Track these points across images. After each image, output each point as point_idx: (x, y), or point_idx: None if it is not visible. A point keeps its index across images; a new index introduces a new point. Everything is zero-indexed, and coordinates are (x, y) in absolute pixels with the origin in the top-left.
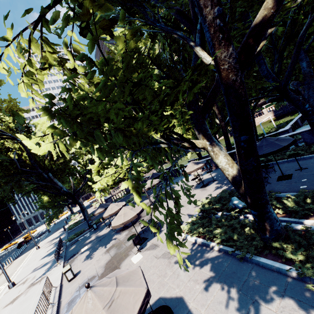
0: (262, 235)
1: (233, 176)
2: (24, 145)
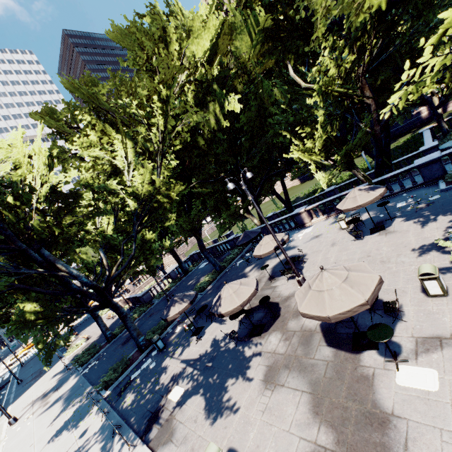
0: None
1: None
2: None
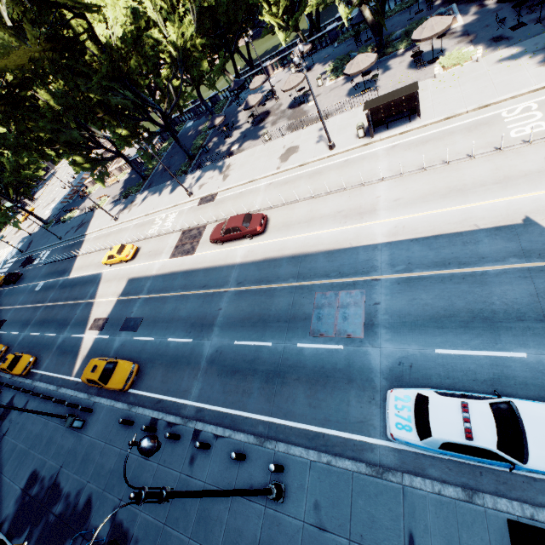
0: (378, 52)
1: (372, 21)
2: (96, 32)
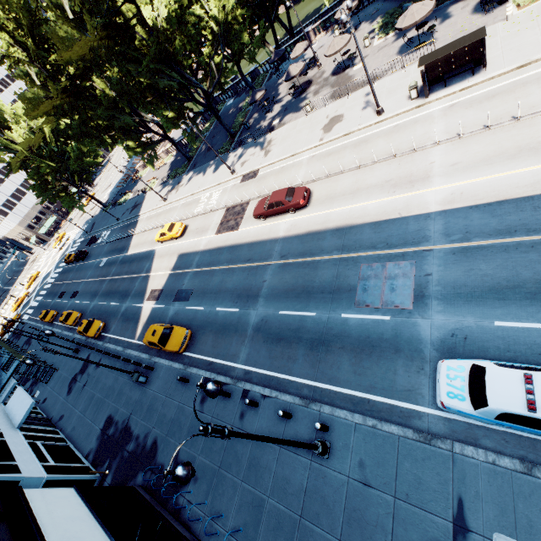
0: None
1: None
2: (143, 16)
